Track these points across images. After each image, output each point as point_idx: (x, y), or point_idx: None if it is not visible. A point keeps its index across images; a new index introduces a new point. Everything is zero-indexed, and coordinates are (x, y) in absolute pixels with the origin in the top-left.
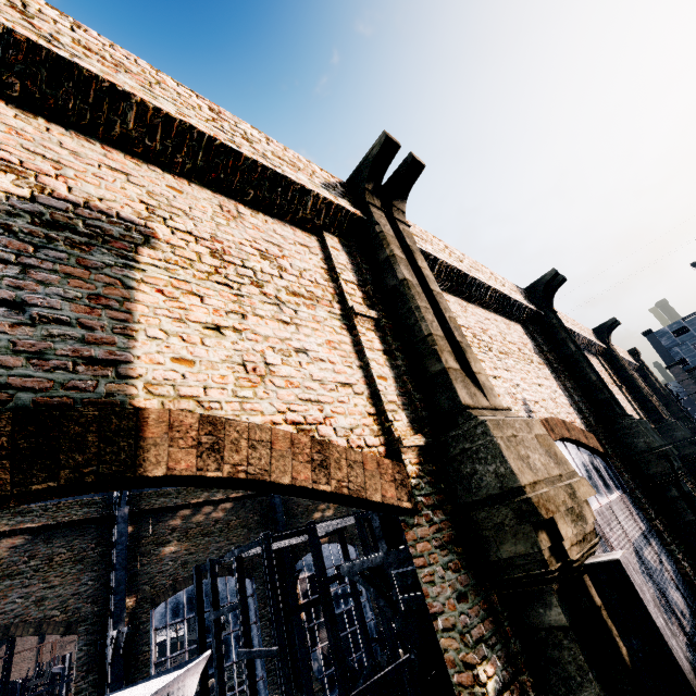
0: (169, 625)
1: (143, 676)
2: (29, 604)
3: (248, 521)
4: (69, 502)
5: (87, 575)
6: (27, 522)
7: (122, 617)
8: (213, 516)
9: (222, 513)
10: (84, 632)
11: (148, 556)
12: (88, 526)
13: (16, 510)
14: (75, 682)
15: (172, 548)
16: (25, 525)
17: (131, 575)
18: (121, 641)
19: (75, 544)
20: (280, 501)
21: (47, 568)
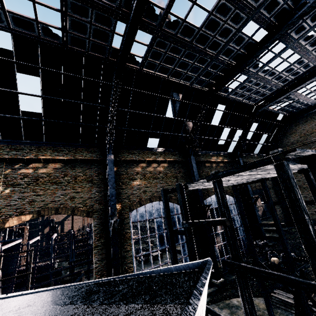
0: (138, 221)
1: (127, 244)
2: (67, 199)
3: (176, 175)
4: (81, 149)
5: (95, 189)
6: (60, 156)
7: (115, 213)
8: (158, 169)
9: (162, 168)
10: (96, 217)
11: (125, 184)
12: (93, 164)
13: (54, 149)
14: (94, 241)
15: (137, 182)
16: (59, 157)
17: (117, 193)
18: (115, 225)
19: (87, 172)
20: (195, 166)
21: (74, 182)
